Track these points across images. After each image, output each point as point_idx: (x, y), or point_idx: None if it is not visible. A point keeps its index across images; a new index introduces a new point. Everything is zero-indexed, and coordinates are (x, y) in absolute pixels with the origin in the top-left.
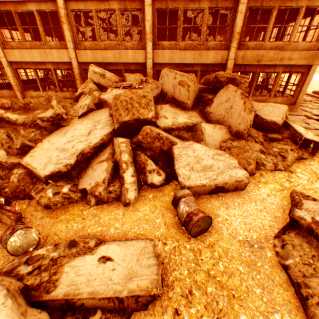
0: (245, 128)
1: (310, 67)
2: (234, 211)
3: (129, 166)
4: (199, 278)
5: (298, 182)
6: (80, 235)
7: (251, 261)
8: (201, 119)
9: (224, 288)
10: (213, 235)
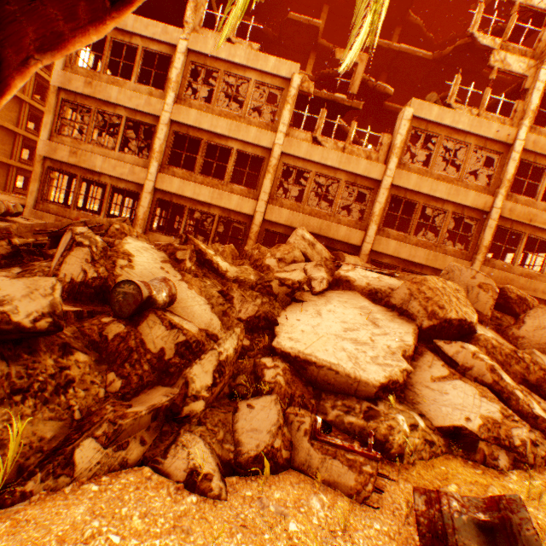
0: None
1: None
2: None
3: (527, 396)
4: None
5: None
6: None
7: None
8: (508, 343)
9: None
10: None
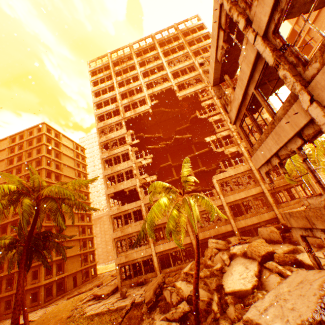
0: (320, 241)
1: None
2: None
3: (285, 270)
4: None
5: None
6: None
7: None
8: (293, 245)
9: None
10: None
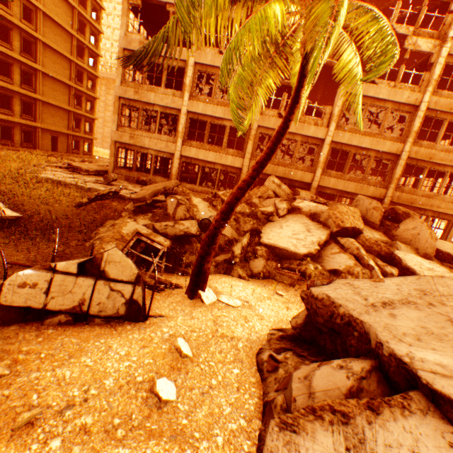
0: (432, 252)
1: None
2: None
3: (369, 258)
4: None
5: None
6: None
7: None
8: (387, 239)
9: None
10: None
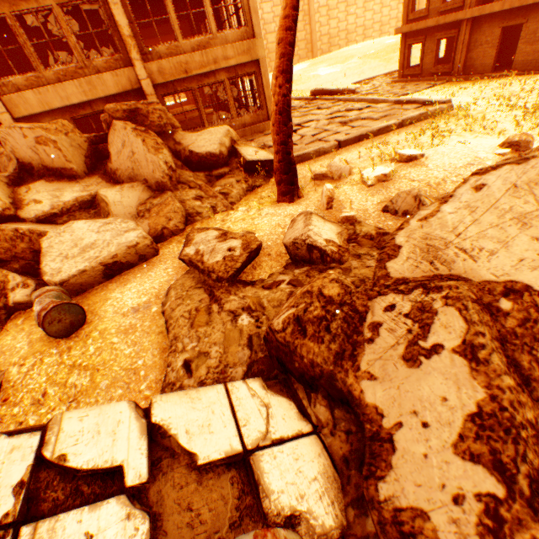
0: (164, 175)
1: (259, 62)
2: (132, 284)
3: None
4: (60, 376)
5: (233, 218)
6: None
7: (132, 327)
8: (107, 184)
9: (89, 369)
10: (94, 323)
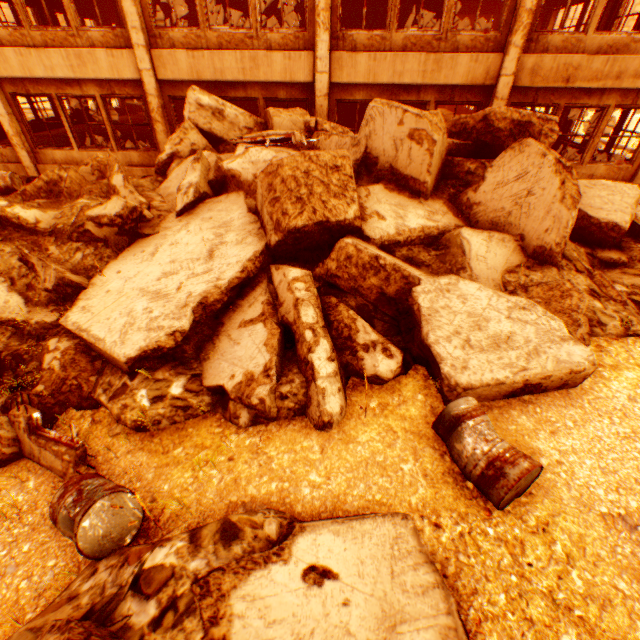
0: (560, 242)
1: None
2: (571, 441)
3: (320, 336)
4: (535, 613)
5: None
6: (233, 500)
7: None
8: (454, 218)
9: (596, 637)
10: (540, 502)
